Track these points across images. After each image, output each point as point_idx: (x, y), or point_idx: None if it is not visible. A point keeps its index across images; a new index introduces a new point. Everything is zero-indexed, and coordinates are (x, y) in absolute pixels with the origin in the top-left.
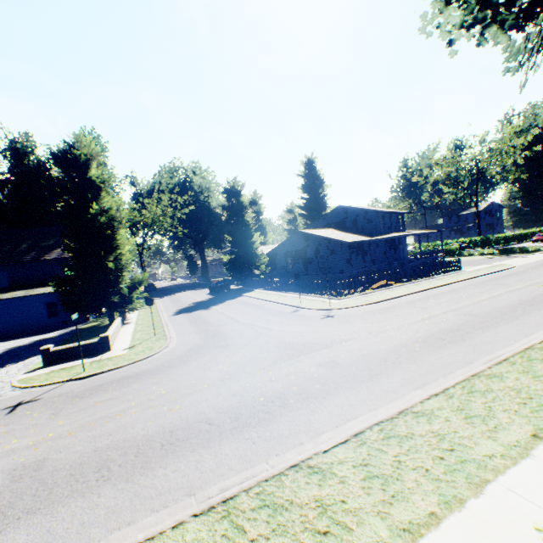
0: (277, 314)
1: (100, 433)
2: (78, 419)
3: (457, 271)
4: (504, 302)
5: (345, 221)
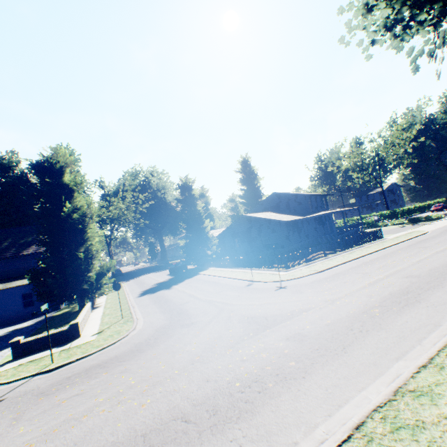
0: (233, 289)
1: (63, 442)
2: (41, 424)
3: (381, 239)
4: (437, 263)
5: (279, 204)
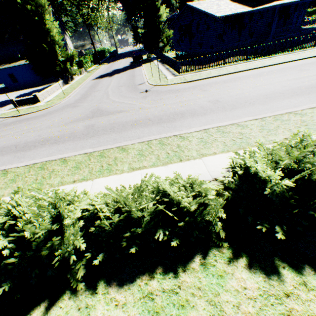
0: (129, 85)
1: None
2: None
3: (305, 50)
4: (258, 92)
5: None
